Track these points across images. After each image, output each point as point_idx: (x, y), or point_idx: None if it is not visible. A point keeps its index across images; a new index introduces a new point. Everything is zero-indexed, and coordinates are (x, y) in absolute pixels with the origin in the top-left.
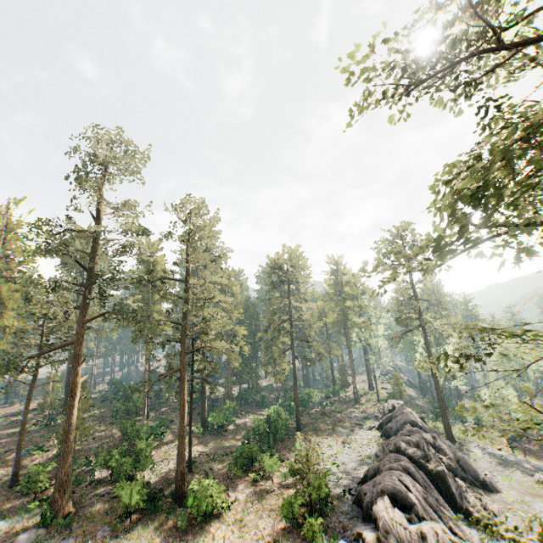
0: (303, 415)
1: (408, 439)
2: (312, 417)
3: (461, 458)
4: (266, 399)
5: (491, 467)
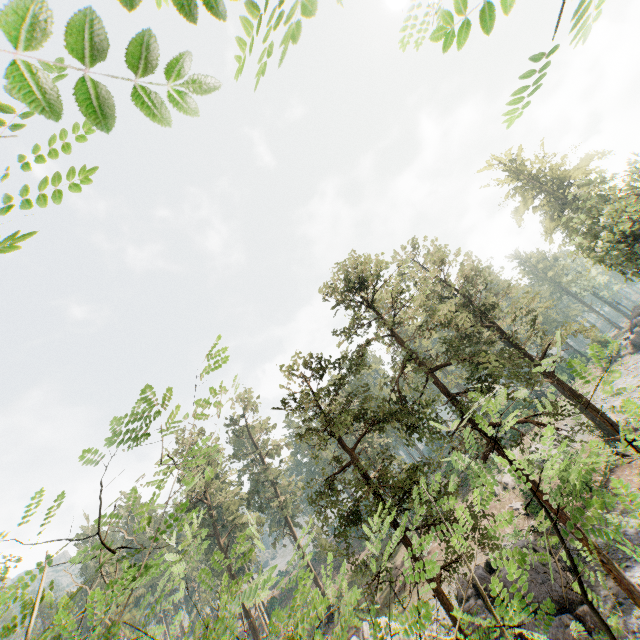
0: None
1: None
2: None
3: None
4: None
5: None
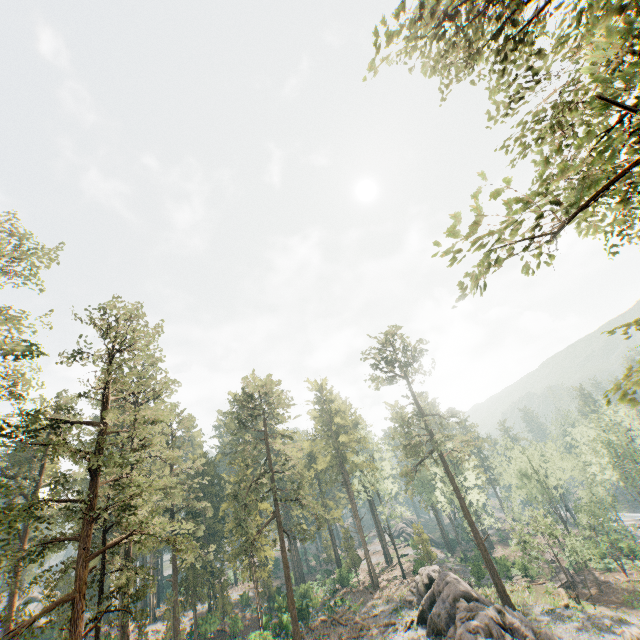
0: (303, 634)
1: (475, 623)
2: (318, 634)
3: (545, 634)
4: (241, 621)
5: (574, 638)
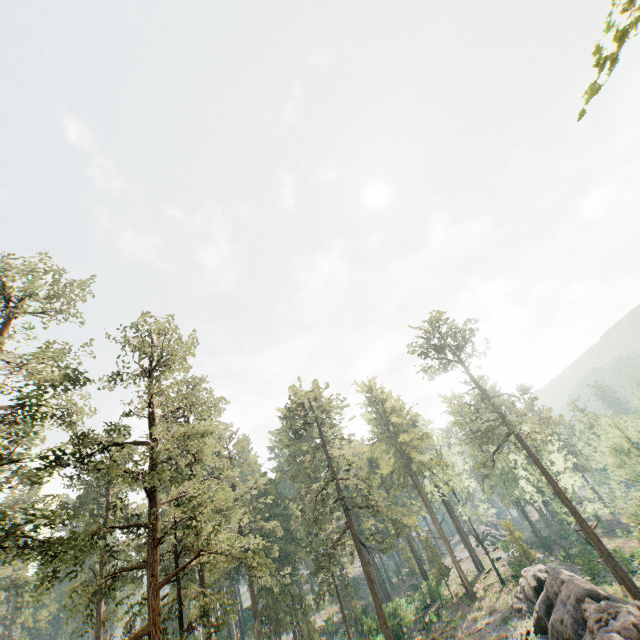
0: None
1: (618, 626)
2: None
3: None
4: None
5: None
